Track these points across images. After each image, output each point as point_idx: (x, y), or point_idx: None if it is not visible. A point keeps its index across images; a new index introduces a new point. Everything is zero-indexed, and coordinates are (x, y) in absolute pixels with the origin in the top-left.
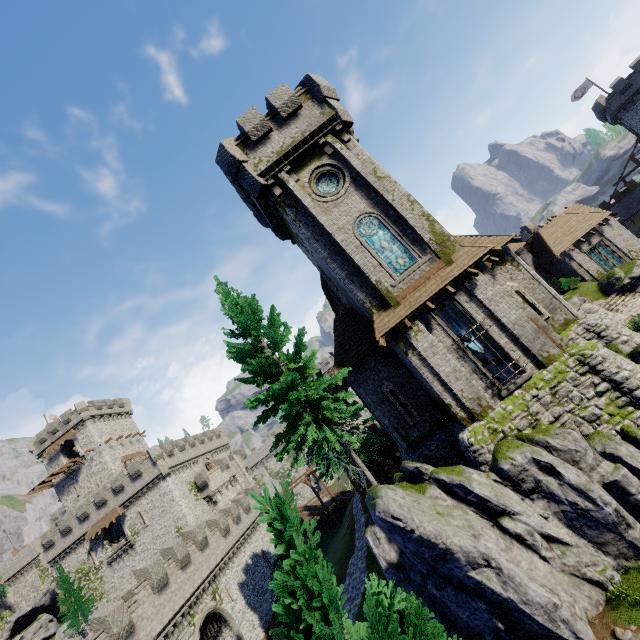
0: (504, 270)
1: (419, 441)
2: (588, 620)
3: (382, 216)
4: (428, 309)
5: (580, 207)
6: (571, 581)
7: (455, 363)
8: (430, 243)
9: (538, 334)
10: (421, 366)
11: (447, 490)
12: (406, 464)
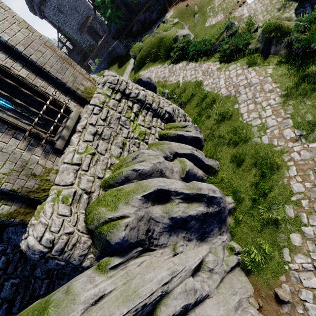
0: None
1: None
2: (257, 309)
3: None
4: None
5: None
6: (227, 288)
7: None
8: None
9: (64, 63)
10: None
11: None
12: None
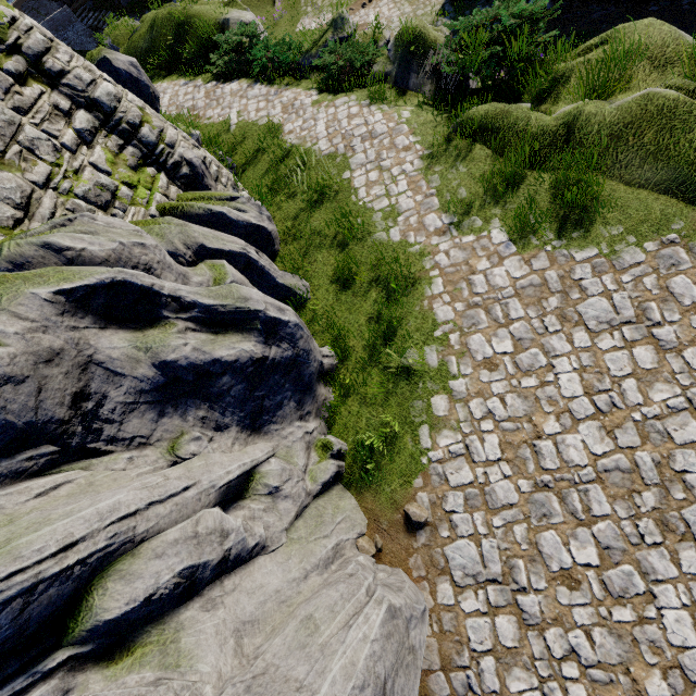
0: None
1: None
2: (372, 556)
3: None
4: None
5: None
6: (313, 527)
7: None
8: None
9: None
10: None
11: None
12: None
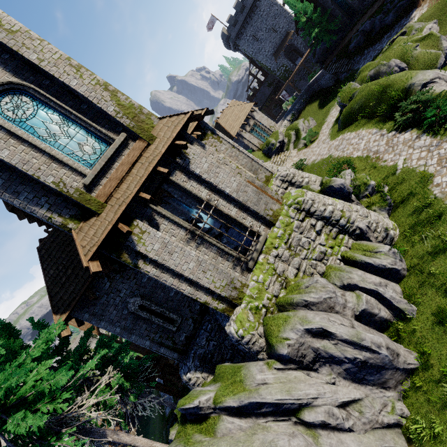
0: (208, 144)
1: (188, 342)
2: None
3: (33, 86)
4: (145, 201)
5: (236, 102)
6: (376, 438)
7: (196, 254)
8: (118, 117)
9: (259, 195)
10: (160, 273)
11: (238, 412)
12: (182, 407)
